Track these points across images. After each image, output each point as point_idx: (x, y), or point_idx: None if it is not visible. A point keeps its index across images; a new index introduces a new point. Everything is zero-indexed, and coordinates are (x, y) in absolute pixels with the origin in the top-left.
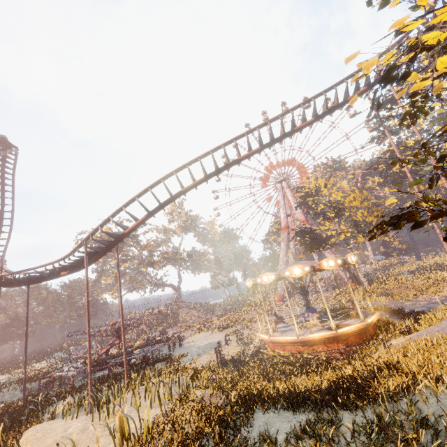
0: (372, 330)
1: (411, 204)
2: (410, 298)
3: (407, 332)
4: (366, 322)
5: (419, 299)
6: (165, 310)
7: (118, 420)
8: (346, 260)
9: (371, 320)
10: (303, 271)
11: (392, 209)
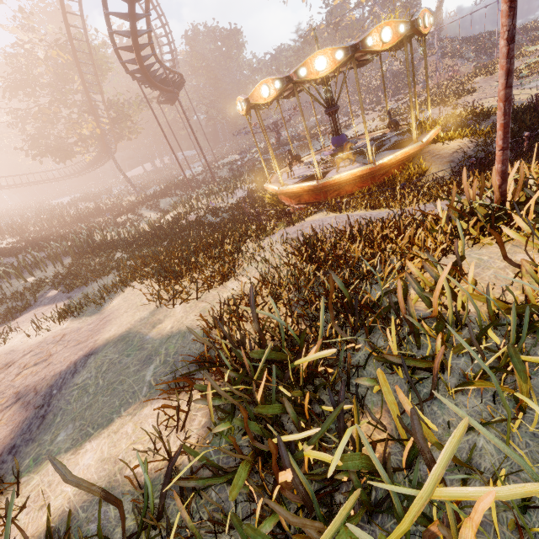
0: (353, 188)
1: None
2: None
3: (338, 209)
4: (315, 183)
5: None
6: (398, 66)
7: (149, 219)
8: (293, 78)
9: (327, 181)
10: (243, 107)
11: None
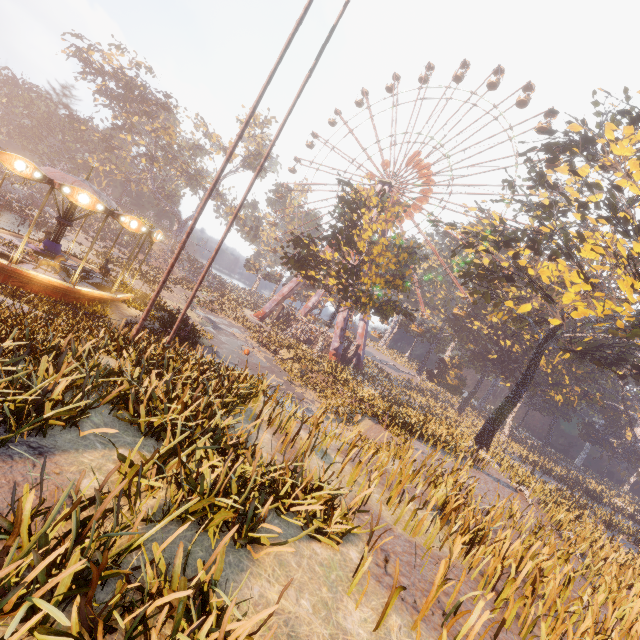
0: (41, 291)
1: (510, 345)
2: (296, 382)
3: (18, 298)
4: (6, 262)
5: (297, 387)
6: None
7: None
8: (56, 186)
9: (22, 270)
10: None
11: (486, 334)
